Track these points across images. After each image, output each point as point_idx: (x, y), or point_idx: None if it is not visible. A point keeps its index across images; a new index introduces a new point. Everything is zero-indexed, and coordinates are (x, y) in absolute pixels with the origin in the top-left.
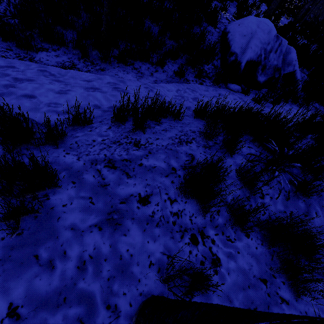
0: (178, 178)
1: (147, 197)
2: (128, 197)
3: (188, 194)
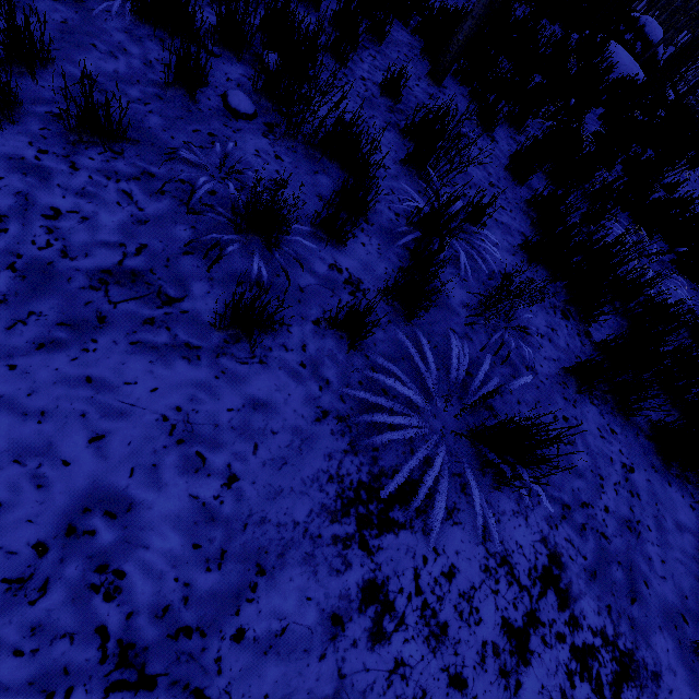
0: None
1: None
2: None
3: None
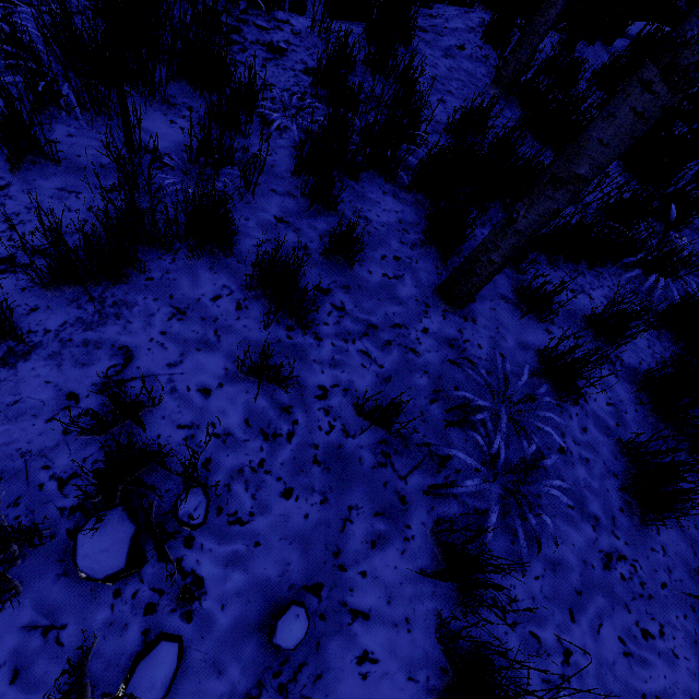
0: (479, 34)
1: (462, 46)
2: (449, 48)
3: (490, 42)
